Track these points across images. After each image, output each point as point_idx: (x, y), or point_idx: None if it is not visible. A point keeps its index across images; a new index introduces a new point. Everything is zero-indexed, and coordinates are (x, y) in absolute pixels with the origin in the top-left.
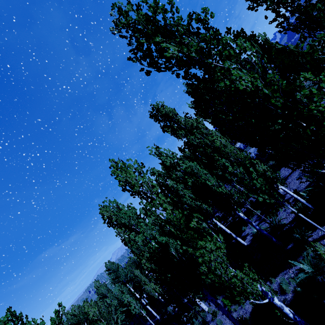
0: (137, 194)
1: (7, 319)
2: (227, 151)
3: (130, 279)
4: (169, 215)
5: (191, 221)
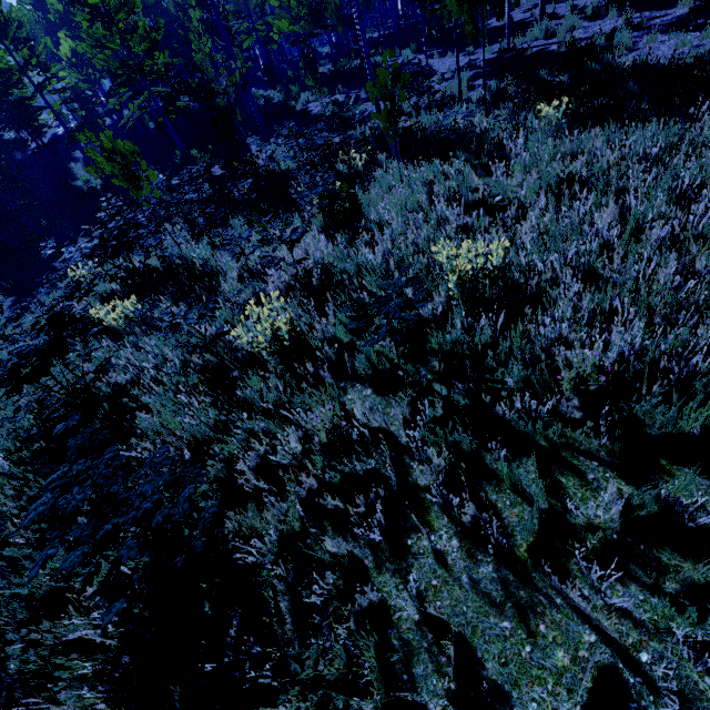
0: None
1: None
2: None
3: None
4: None
5: None
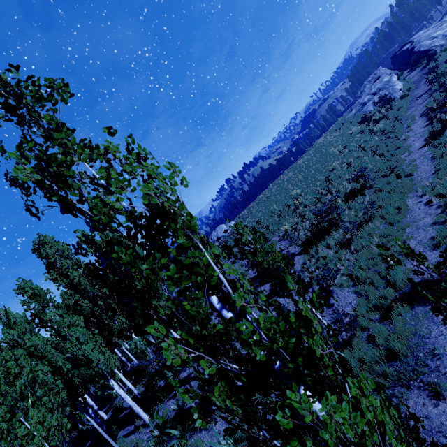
0: None
1: None
2: None
3: None
4: None
5: None
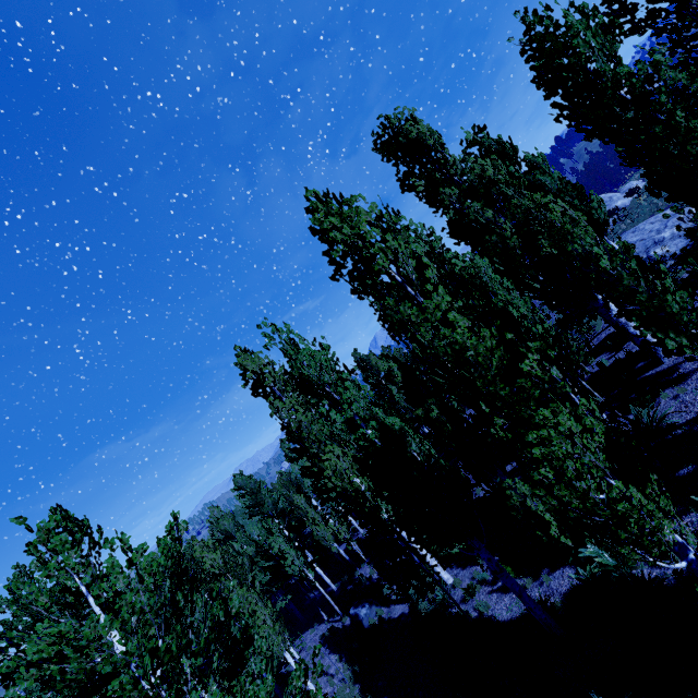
0: (374, 288)
1: (57, 526)
2: (579, 233)
3: (282, 511)
4: (468, 336)
5: (519, 361)
